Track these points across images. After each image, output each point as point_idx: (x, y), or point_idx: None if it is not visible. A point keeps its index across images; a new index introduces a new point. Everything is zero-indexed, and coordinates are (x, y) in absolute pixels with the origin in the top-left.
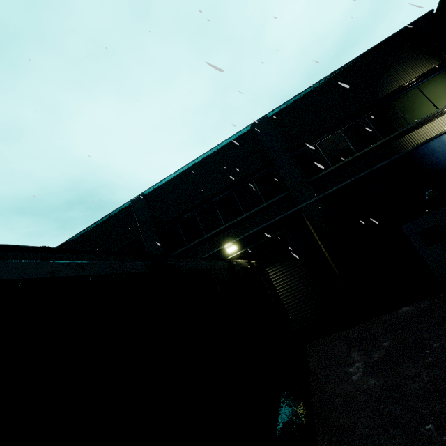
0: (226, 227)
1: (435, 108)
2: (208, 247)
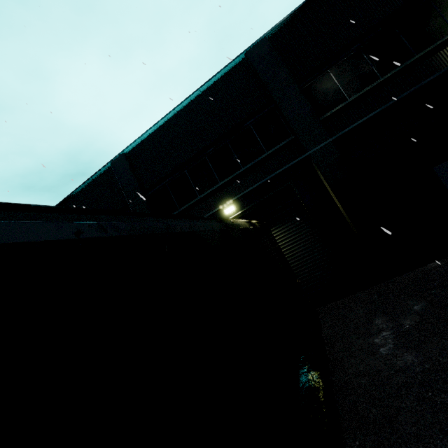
0: (222, 185)
1: None
2: (202, 209)
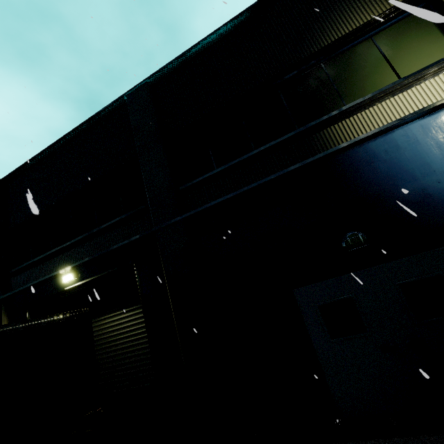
0: (73, 243)
1: (396, 77)
2: (48, 267)
